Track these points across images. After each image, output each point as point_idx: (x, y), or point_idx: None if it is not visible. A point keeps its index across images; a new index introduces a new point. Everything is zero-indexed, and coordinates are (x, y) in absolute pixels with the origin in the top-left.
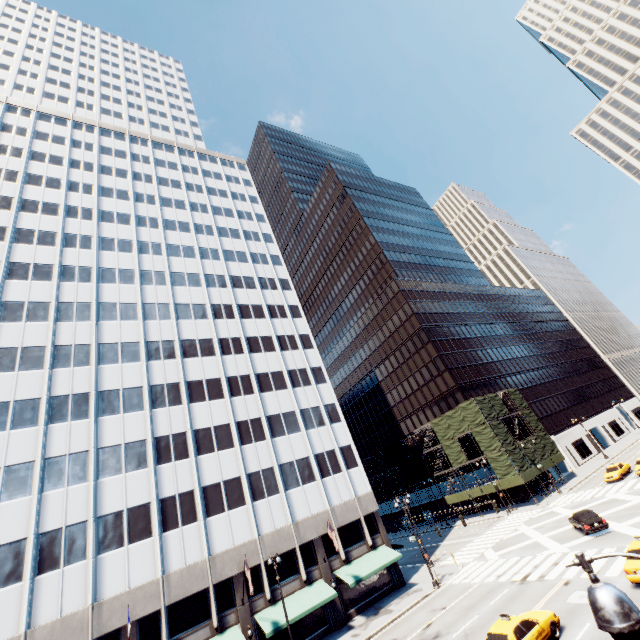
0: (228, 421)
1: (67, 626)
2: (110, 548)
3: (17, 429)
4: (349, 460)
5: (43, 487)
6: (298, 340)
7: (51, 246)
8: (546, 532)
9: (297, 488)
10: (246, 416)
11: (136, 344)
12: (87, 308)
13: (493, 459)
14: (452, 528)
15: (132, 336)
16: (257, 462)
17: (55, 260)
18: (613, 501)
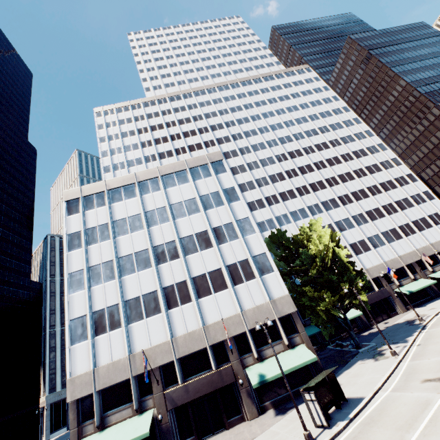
0: (377, 206)
1: None
2: (359, 254)
3: (304, 219)
4: None
5: None
6: (391, 162)
7: (265, 149)
8: None
9: (424, 231)
10: (384, 203)
11: (321, 181)
12: (294, 171)
13: None
14: None
15: (317, 178)
16: (399, 222)
17: (271, 154)
18: None
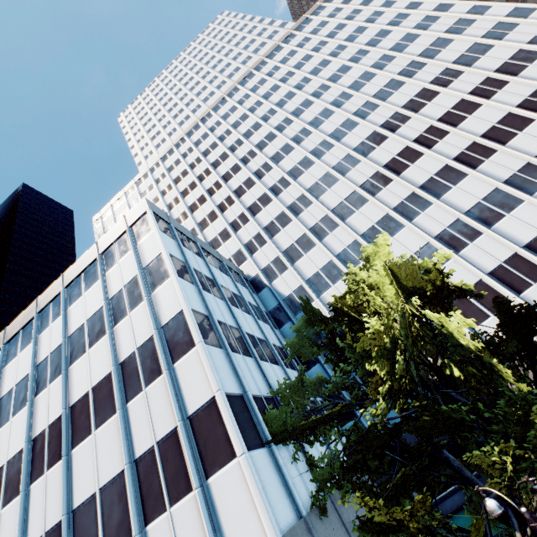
0: None
1: None
2: None
3: (395, 234)
4: None
5: (453, 251)
6: None
7: (293, 150)
8: None
9: None
10: None
11: (406, 149)
12: (350, 158)
13: None
14: None
15: (397, 147)
16: None
17: (303, 154)
18: None
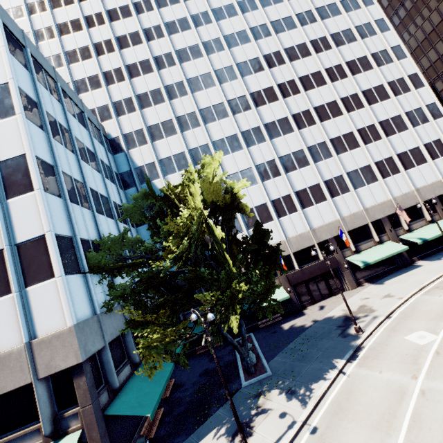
0: (350, 130)
1: (302, 238)
2: (307, 206)
3: (234, 152)
4: None
5: (261, 180)
6: (391, 53)
7: (189, 30)
8: None
9: (413, 168)
10: (362, 125)
11: (271, 88)
12: (231, 70)
13: None
14: None
15: (266, 83)
16: (379, 155)
17: (197, 40)
18: None
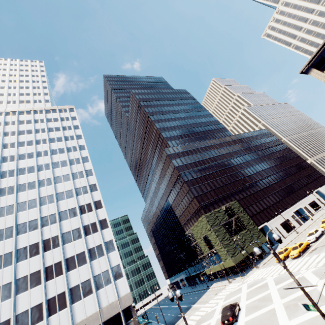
0: (40, 268)
1: None
2: None
3: None
4: (117, 274)
5: None
6: (93, 205)
7: None
8: (221, 313)
9: (79, 301)
10: (52, 262)
11: None
12: None
13: (219, 250)
14: (207, 290)
15: None
16: (55, 290)
17: None
18: (264, 286)
